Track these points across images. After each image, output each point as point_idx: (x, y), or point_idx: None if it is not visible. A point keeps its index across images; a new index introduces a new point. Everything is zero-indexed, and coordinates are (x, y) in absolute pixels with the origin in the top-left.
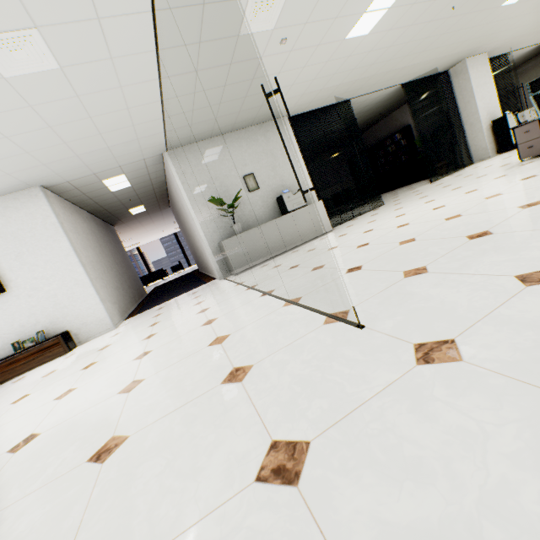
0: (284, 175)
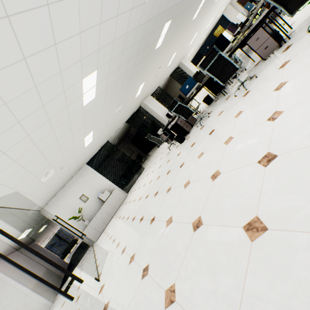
0: (97, 186)
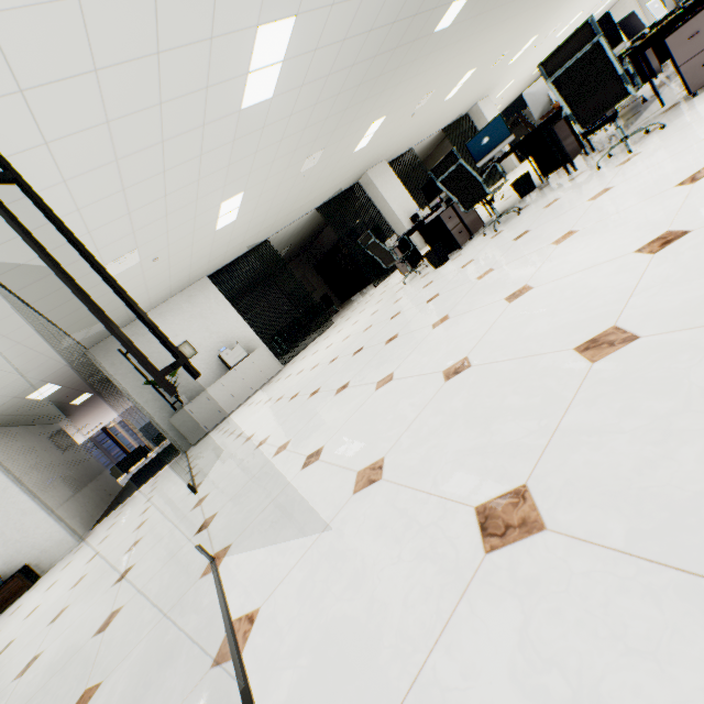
0: (221, 331)
